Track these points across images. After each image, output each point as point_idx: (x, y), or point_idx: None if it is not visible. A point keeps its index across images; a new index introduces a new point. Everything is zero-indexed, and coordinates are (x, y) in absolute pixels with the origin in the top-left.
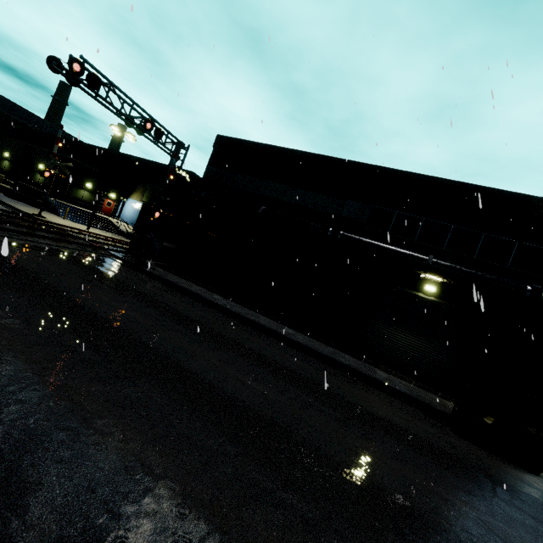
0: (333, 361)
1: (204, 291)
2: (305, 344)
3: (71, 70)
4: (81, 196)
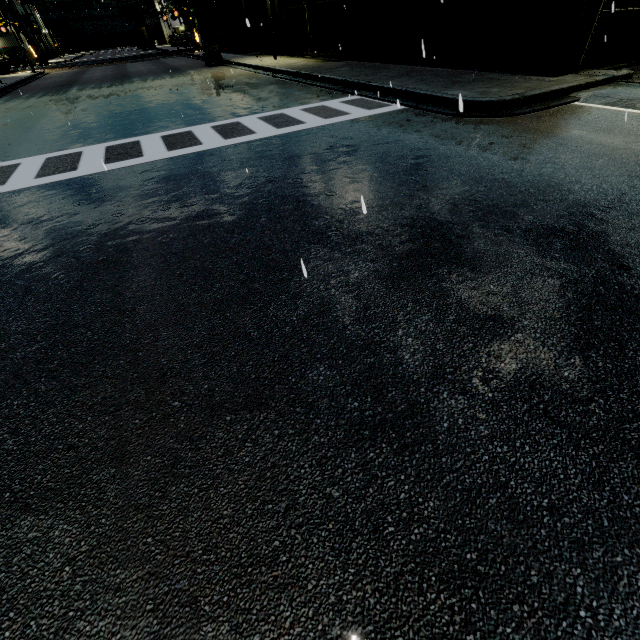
0: None
1: None
2: None
3: None
4: None
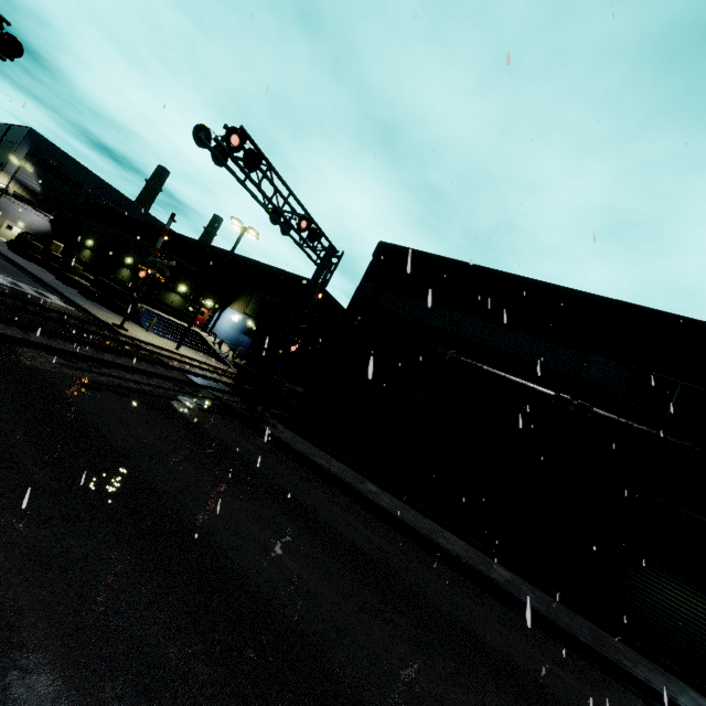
0: (619, 670)
1: (351, 473)
2: (551, 615)
3: (227, 144)
4: (171, 301)
